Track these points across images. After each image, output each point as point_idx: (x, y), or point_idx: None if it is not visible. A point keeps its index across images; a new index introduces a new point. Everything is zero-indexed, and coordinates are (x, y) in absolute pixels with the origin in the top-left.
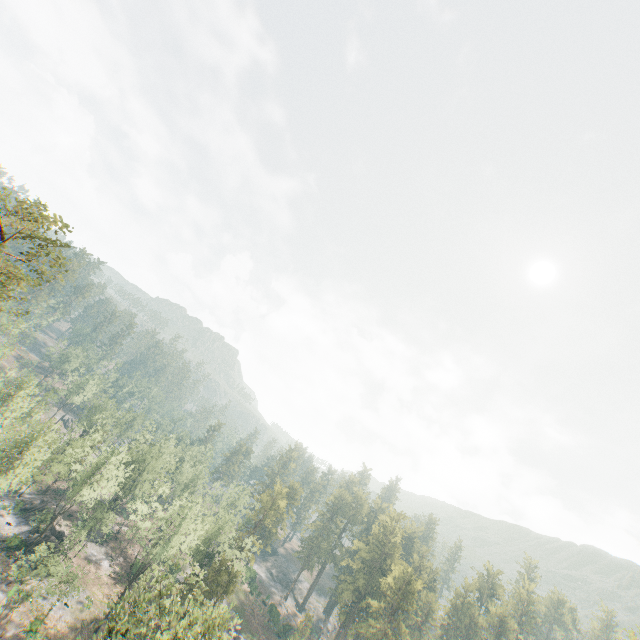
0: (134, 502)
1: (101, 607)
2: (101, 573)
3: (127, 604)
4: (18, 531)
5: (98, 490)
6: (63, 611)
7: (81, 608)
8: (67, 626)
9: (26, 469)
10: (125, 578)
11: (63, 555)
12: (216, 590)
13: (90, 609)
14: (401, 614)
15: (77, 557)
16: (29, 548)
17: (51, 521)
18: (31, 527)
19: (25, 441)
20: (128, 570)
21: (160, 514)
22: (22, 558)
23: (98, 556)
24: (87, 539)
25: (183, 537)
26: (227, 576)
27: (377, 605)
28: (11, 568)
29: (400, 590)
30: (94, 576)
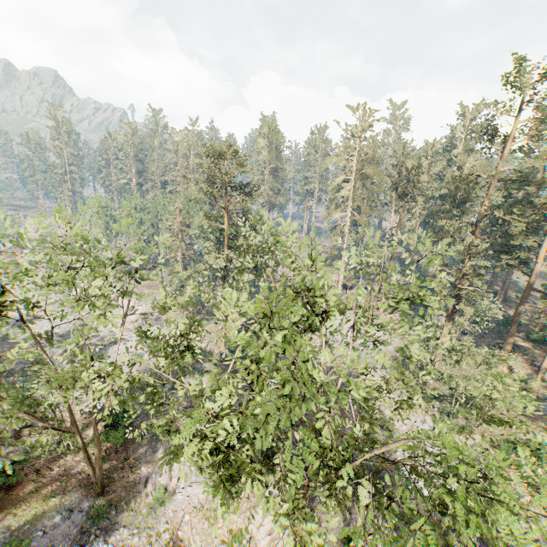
0: None
1: None
2: None
3: None
4: None
5: None
6: None
7: None
8: None
9: None
10: None
11: None
12: None
13: None
14: None
15: None
16: None
17: None
18: None
19: None
20: None
21: None
22: None
23: None
24: None
25: None
26: None
27: None
28: None
29: None
30: None
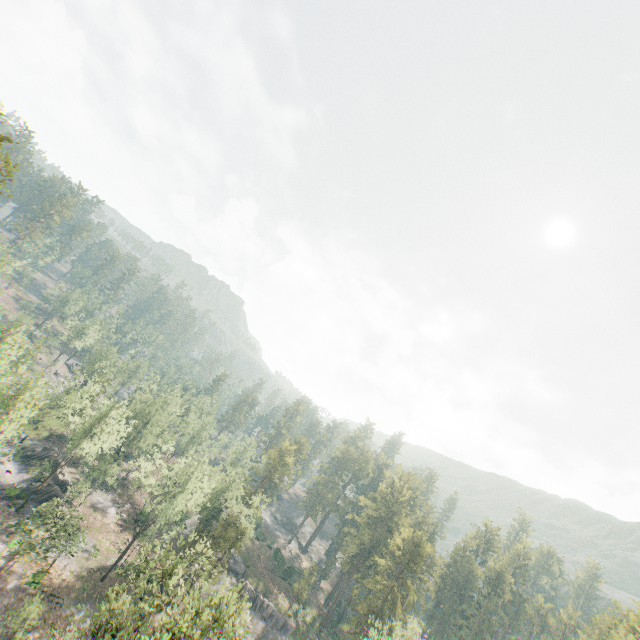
0: (137, 459)
1: (108, 555)
2: (108, 521)
3: (135, 551)
4: (20, 479)
5: (99, 444)
6: (68, 561)
7: (87, 557)
8: (72, 576)
9: (12, 426)
10: (132, 525)
11: (68, 503)
12: (223, 545)
13: (96, 558)
14: (408, 573)
15: (82, 505)
16: (30, 498)
17: (51, 473)
18: (31, 477)
19: (9, 395)
20: (135, 517)
21: (165, 471)
22: (24, 507)
23: (104, 503)
24: (93, 486)
25: (189, 494)
26: (235, 532)
27: (384, 564)
28: (12, 518)
29: (409, 552)
30: (100, 524)
